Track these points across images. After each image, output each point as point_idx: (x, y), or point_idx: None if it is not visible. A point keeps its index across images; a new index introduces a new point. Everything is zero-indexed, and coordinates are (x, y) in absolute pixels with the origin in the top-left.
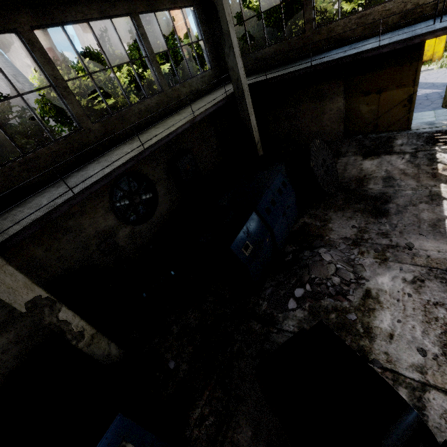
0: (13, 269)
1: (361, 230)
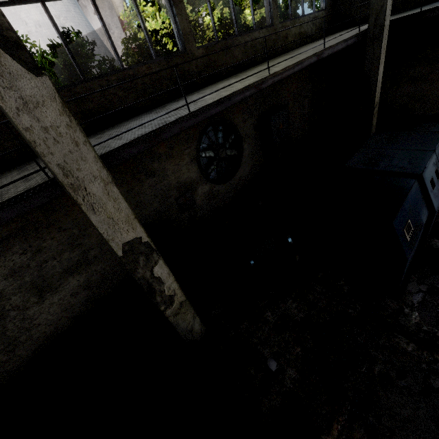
0: (118, 192)
1: None
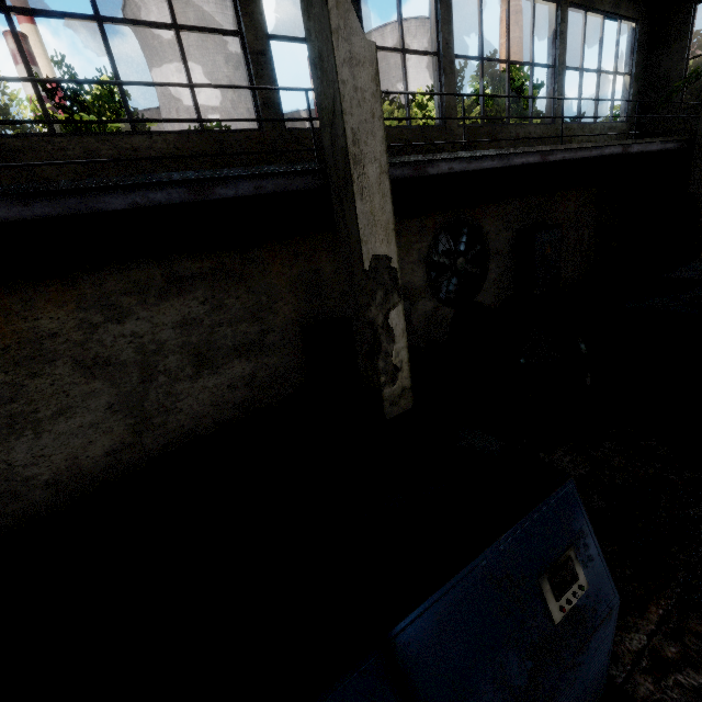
0: (388, 188)
1: None
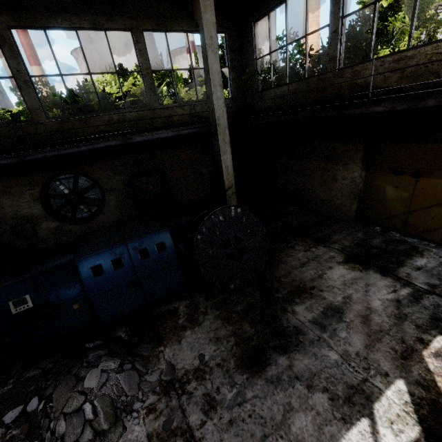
0: None
1: (199, 370)
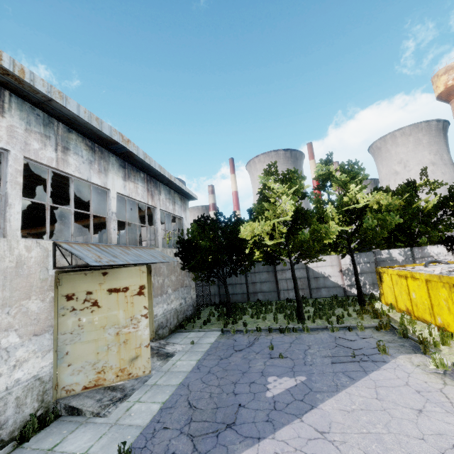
0: None
1: None
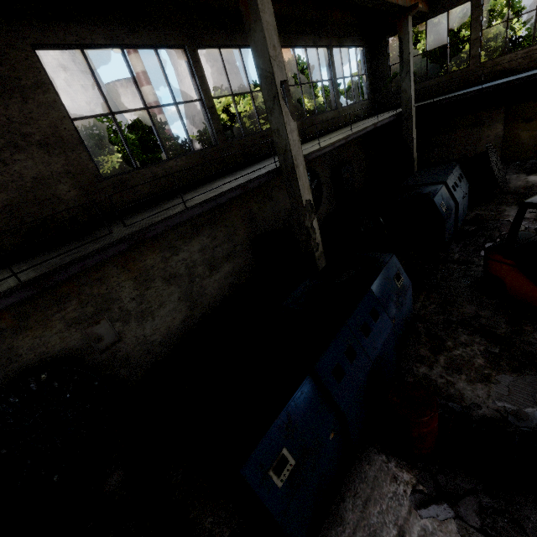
0: (306, 173)
1: None
